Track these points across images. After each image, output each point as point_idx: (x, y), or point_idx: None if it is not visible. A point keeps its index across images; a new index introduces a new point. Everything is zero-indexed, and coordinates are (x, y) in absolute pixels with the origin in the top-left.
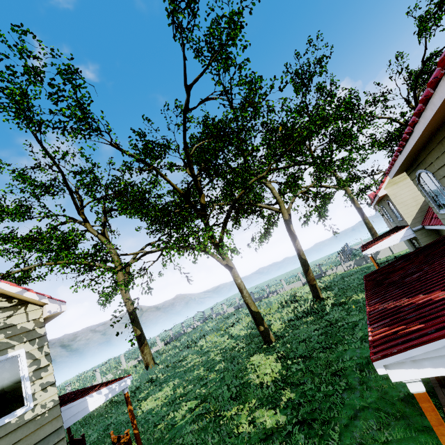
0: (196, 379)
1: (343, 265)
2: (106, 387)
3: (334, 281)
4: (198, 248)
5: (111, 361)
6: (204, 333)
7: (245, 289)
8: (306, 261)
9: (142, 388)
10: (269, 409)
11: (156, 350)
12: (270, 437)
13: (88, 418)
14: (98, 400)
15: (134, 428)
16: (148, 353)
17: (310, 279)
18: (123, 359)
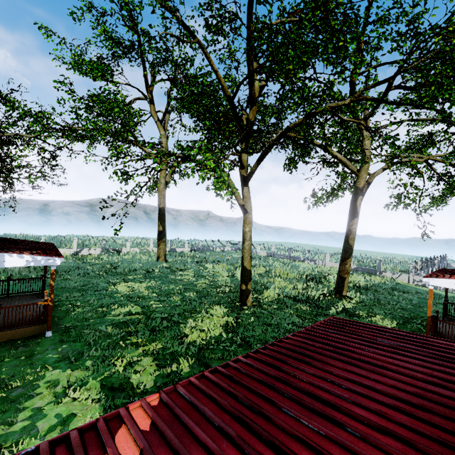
0: (165, 292)
1: (410, 276)
2: (30, 255)
3: (380, 287)
4: (191, 167)
5: (156, 240)
6: (221, 259)
7: (248, 241)
8: (352, 248)
9: (137, 272)
10: (155, 365)
11: (182, 250)
12: (118, 391)
13: (91, 270)
14: (17, 262)
15: (49, 300)
16: (162, 249)
17: (343, 269)
18: (152, 243)
